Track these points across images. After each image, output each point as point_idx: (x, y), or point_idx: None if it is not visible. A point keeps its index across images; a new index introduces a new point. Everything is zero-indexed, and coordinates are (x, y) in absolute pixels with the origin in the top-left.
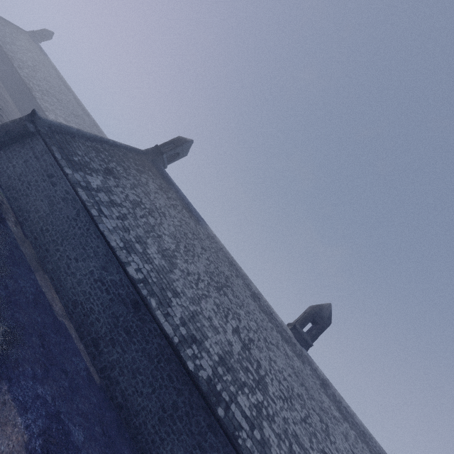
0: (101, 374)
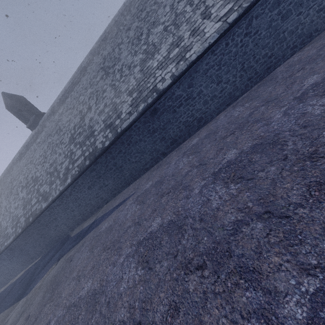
0: (40, 255)
